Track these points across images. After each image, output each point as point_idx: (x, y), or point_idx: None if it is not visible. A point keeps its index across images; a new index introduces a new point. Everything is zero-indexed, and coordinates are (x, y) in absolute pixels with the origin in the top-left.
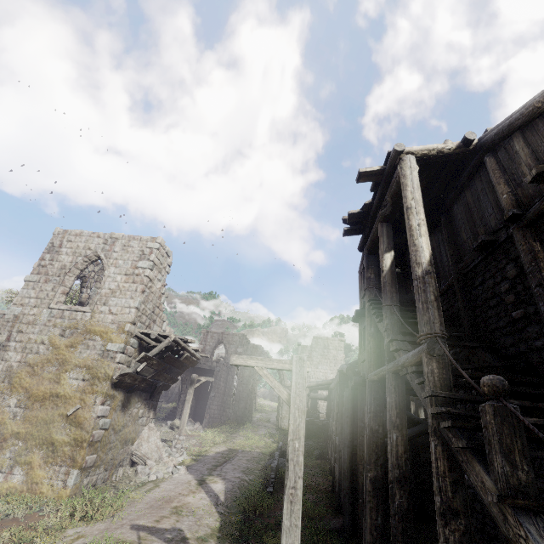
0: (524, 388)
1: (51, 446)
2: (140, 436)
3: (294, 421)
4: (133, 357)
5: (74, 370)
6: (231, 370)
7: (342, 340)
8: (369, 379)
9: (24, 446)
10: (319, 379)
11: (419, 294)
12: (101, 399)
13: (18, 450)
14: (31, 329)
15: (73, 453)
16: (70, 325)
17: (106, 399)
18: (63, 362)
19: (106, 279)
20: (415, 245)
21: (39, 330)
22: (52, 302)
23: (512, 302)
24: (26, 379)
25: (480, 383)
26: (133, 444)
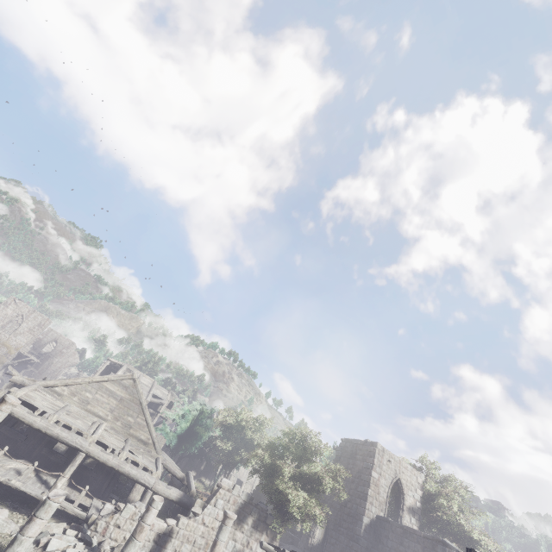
0: None
1: None
2: None
3: None
4: (13, 357)
5: None
6: (51, 359)
7: None
8: None
9: None
10: None
11: None
12: None
13: None
14: None
15: None
16: None
17: None
18: None
19: (21, 327)
20: None
21: None
22: None
23: None
24: None
25: None
26: None
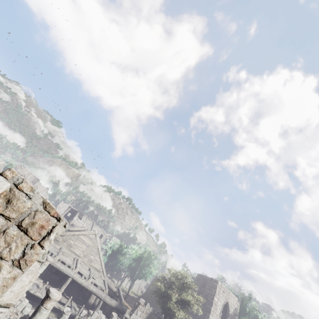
0: None
1: None
2: None
3: None
4: None
5: None
6: None
7: None
8: None
9: None
10: None
11: None
12: None
13: None
14: None
15: None
16: None
17: None
18: None
19: None
20: None
21: None
22: None
23: None
24: None
25: None
26: None
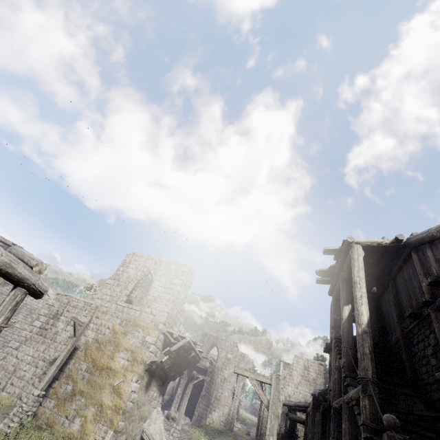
0: (435, 435)
1: (100, 407)
2: (150, 416)
3: (270, 421)
4: (159, 349)
5: (123, 351)
6: (220, 373)
7: (321, 364)
8: (333, 406)
9: (84, 402)
10: (298, 400)
11: (359, 347)
12: (136, 378)
13: (80, 404)
14: (103, 316)
15: (112, 416)
16: (126, 318)
17: (139, 378)
18: (118, 344)
19: (152, 289)
20: (357, 310)
21: (108, 318)
22: (119, 300)
23: (434, 364)
24: (95, 352)
25: (383, 418)
26: (145, 421)
